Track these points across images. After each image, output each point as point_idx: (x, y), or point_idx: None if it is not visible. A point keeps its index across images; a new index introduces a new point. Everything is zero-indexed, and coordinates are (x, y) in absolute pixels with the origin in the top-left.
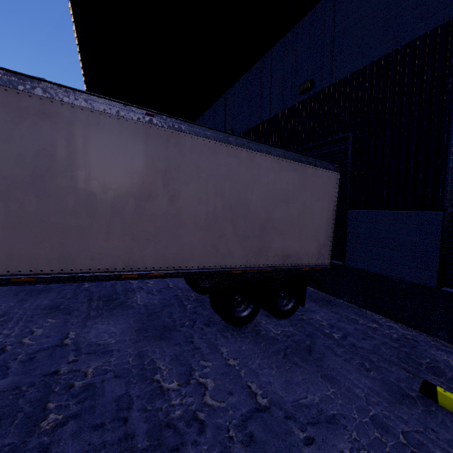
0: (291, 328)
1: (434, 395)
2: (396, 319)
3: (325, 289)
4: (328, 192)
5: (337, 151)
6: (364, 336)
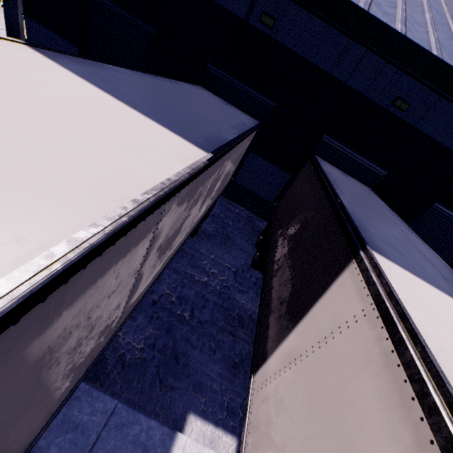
0: None
1: None
2: None
3: None
4: None
5: (371, 172)
6: None
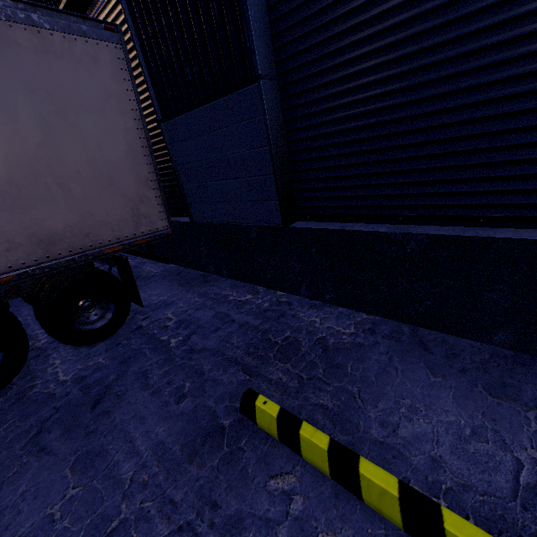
0: (103, 357)
1: (253, 413)
2: (262, 284)
3: (190, 264)
4: (108, 92)
5: None
6: (219, 325)
